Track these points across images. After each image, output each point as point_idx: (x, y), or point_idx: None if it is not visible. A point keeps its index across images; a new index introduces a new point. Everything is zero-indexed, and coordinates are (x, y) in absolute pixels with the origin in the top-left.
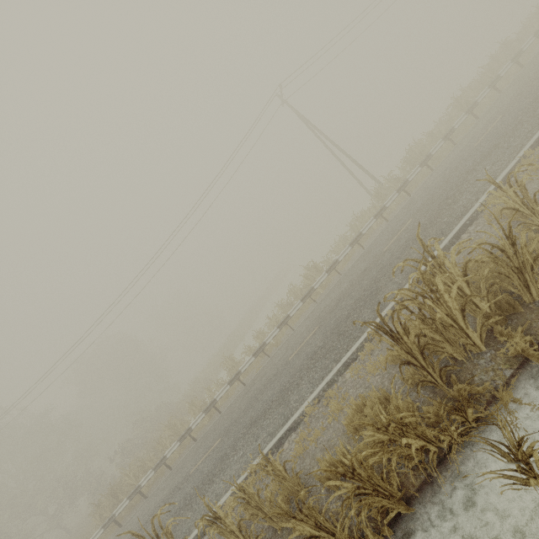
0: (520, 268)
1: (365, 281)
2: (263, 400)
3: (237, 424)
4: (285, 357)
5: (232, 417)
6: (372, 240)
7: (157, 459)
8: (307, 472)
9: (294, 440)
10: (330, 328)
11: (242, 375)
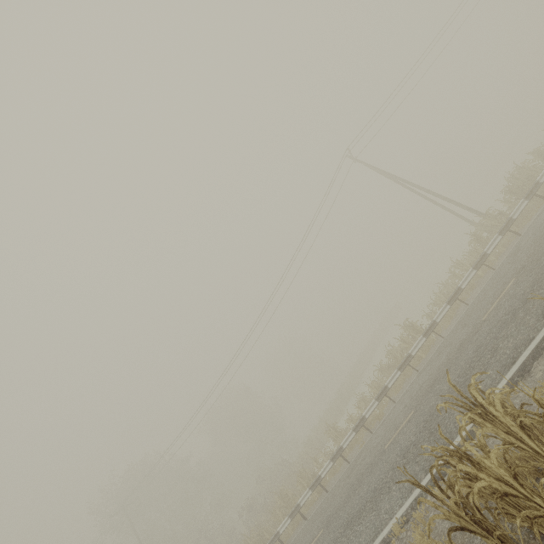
0: None
1: (460, 361)
2: (359, 495)
3: (336, 516)
4: (382, 442)
5: (334, 505)
6: (476, 295)
7: (274, 529)
8: None
9: None
10: (423, 420)
11: (348, 448)
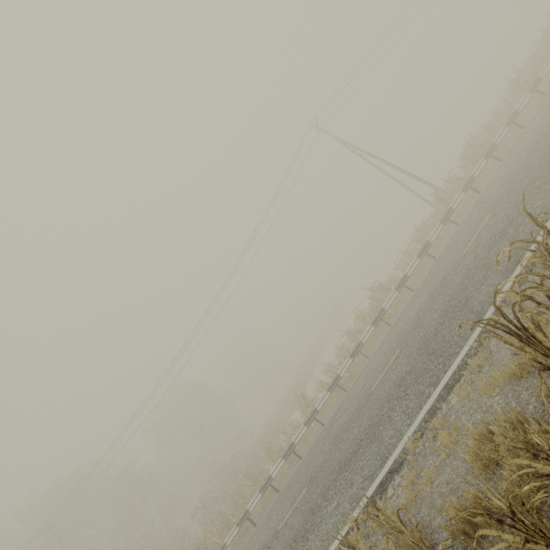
0: None
1: (447, 291)
2: (349, 439)
3: (323, 469)
4: (366, 388)
5: (316, 461)
6: (443, 247)
7: (238, 514)
8: (428, 524)
9: (400, 484)
10: (415, 349)
11: (318, 414)
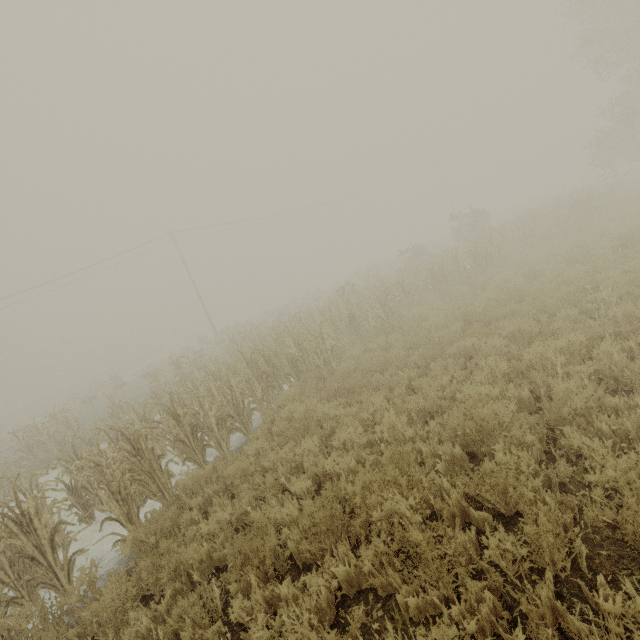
0: (76, 431)
1: (105, 408)
2: None
3: None
4: None
5: None
6: None
7: None
8: None
9: None
10: None
11: None
